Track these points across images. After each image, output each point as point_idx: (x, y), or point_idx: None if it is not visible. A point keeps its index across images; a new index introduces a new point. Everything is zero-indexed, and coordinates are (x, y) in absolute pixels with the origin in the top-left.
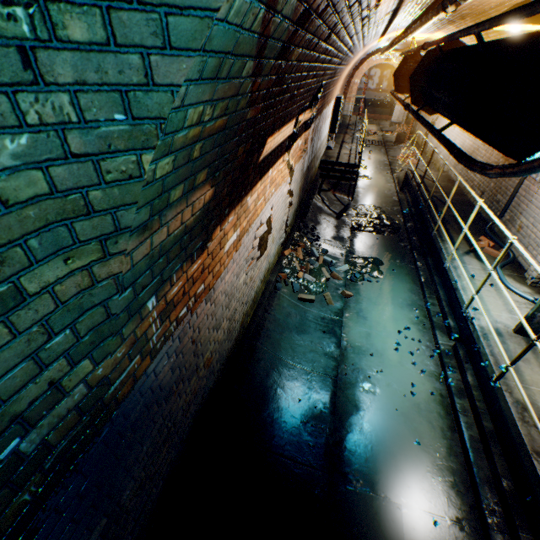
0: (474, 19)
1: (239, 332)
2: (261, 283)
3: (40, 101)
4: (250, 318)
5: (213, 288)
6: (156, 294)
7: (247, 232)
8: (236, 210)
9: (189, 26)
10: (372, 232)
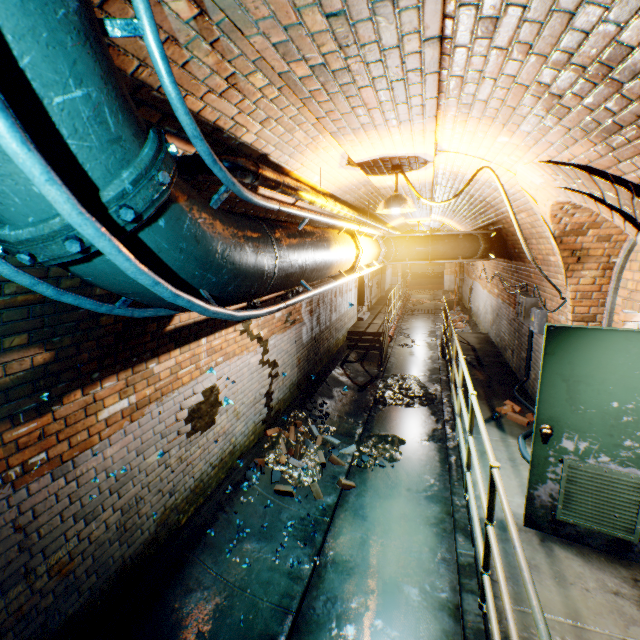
0: (443, 205)
1: (155, 533)
2: (213, 469)
3: None
4: (188, 516)
5: (74, 461)
6: None
7: (159, 401)
8: (123, 375)
9: None
10: (400, 405)
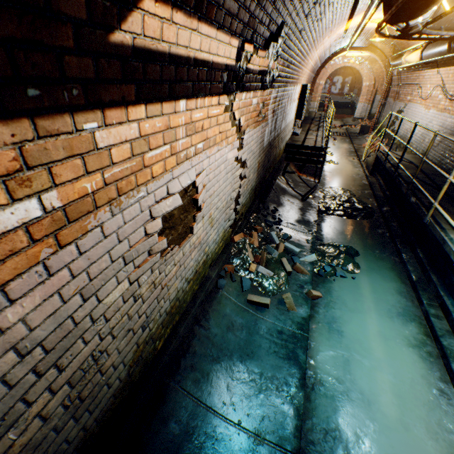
0: None
1: (127, 376)
2: (188, 283)
3: None
4: (163, 339)
5: None
6: None
7: (115, 204)
8: (0, 133)
9: None
10: (342, 216)
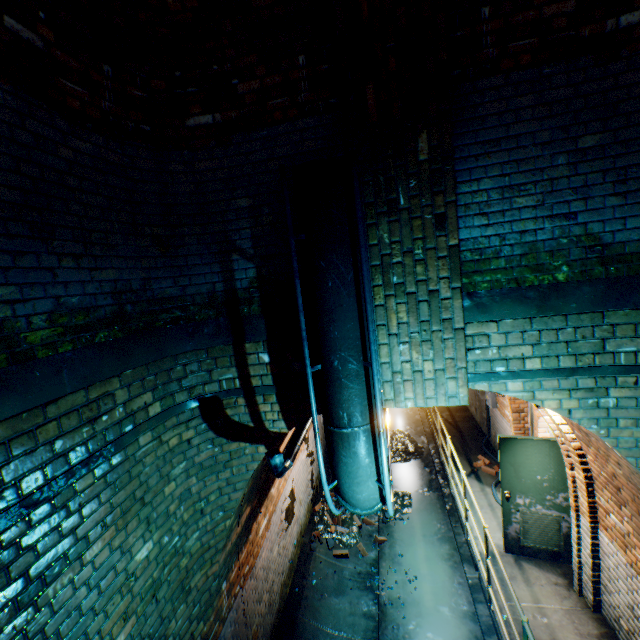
0: None
1: (279, 603)
2: (295, 548)
3: (203, 520)
4: (289, 587)
5: (254, 566)
6: (226, 579)
7: (274, 511)
8: (264, 503)
9: (241, 483)
10: (399, 461)
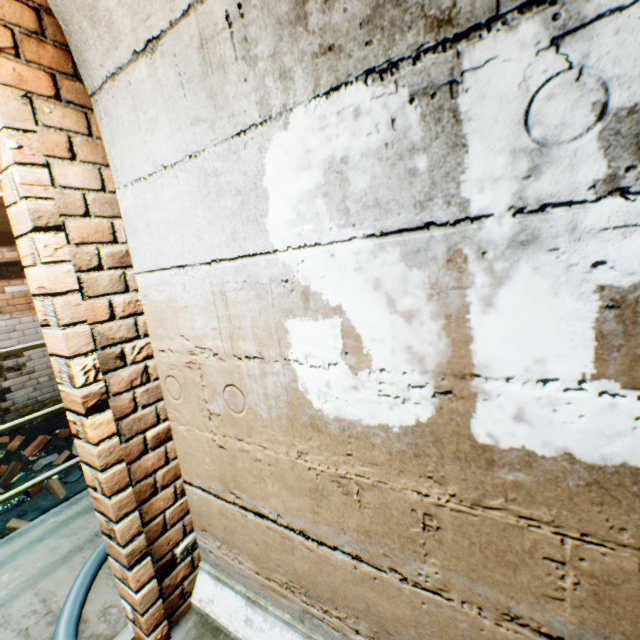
0: None
1: None
2: None
3: None
4: None
5: None
6: None
7: None
8: None
9: None
10: None
